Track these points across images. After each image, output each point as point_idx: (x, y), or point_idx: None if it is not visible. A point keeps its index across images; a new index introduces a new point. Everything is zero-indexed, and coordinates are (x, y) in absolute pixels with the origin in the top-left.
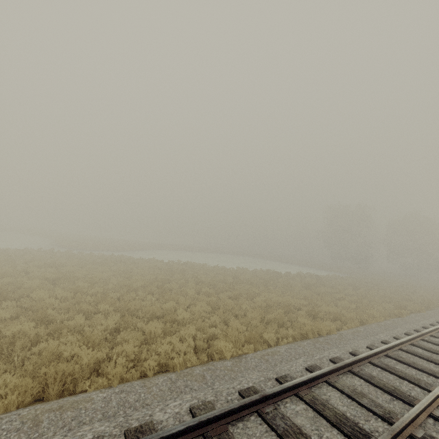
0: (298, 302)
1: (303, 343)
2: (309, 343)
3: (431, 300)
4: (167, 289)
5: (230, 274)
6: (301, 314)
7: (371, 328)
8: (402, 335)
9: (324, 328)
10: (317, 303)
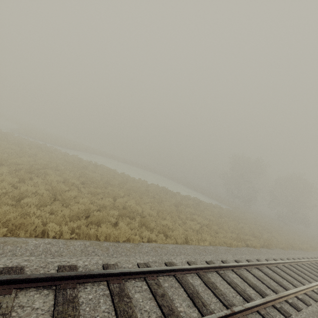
0: (148, 211)
1: (75, 243)
2: (82, 244)
3: (279, 241)
4: (35, 171)
5: (124, 180)
6: (136, 220)
7: (183, 248)
8: (202, 262)
9: (125, 235)
10: (165, 217)
